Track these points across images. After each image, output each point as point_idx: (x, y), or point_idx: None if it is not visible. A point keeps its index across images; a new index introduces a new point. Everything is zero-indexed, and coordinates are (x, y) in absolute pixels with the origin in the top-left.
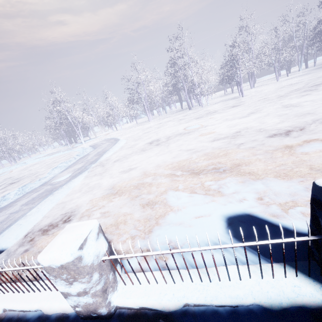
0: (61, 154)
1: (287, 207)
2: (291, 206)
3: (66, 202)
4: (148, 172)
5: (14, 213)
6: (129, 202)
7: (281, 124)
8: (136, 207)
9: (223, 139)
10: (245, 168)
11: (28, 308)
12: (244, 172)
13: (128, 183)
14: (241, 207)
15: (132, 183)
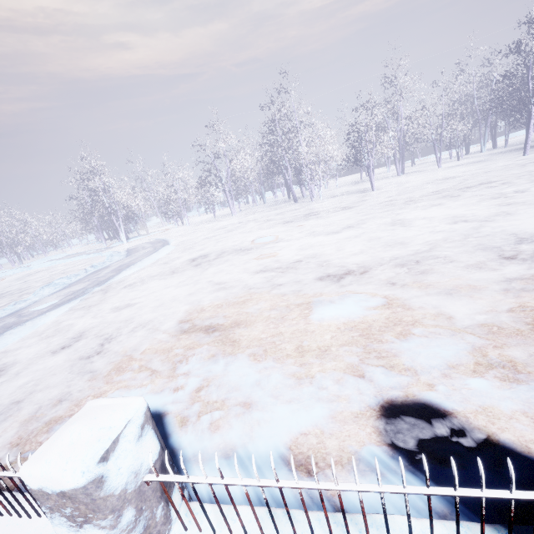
0: (84, 258)
1: (210, 409)
2: (215, 407)
3: (10, 351)
4: (139, 315)
5: None
6: (72, 365)
7: (357, 256)
8: (70, 377)
9: (271, 271)
10: (239, 331)
11: None
12: (230, 339)
13: (100, 332)
14: (164, 400)
15: (105, 333)
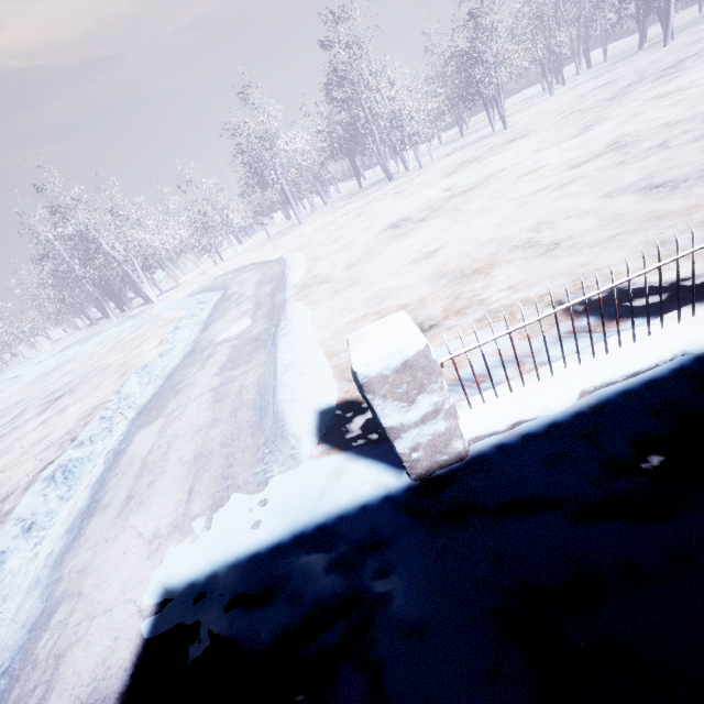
0: (117, 331)
1: None
2: None
3: (347, 329)
4: (495, 235)
5: (225, 385)
6: (545, 260)
7: (699, 108)
8: (586, 253)
9: (596, 159)
10: None
11: (657, 358)
12: None
13: (477, 257)
14: None
15: (490, 253)
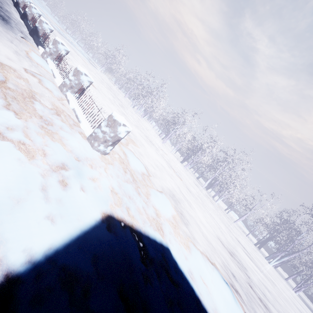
0: (85, 55)
1: None
2: None
3: None
4: None
5: None
6: None
7: None
8: None
9: None
10: None
11: None
12: None
13: None
14: None
15: None
